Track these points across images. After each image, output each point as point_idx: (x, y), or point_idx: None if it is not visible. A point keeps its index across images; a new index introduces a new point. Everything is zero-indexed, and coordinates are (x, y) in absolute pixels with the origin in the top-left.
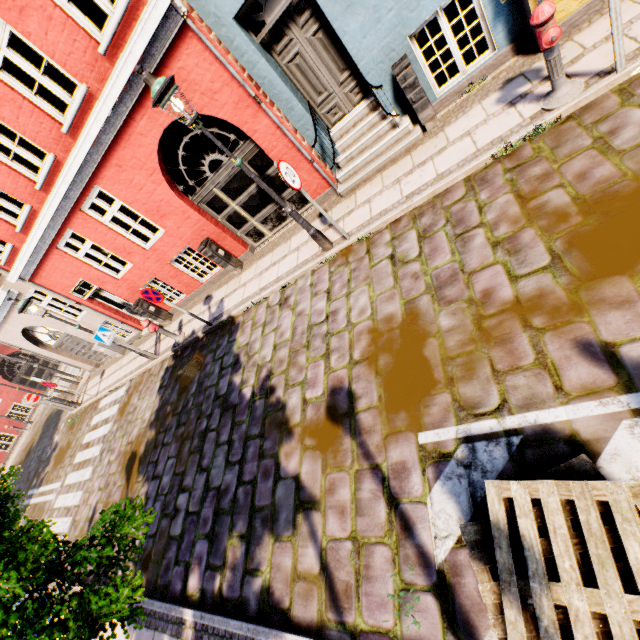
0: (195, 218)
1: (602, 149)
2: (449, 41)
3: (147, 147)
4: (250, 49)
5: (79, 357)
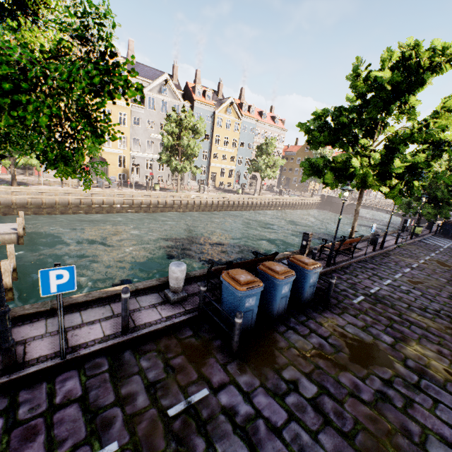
0: None
1: None
2: None
3: None
4: None
5: None
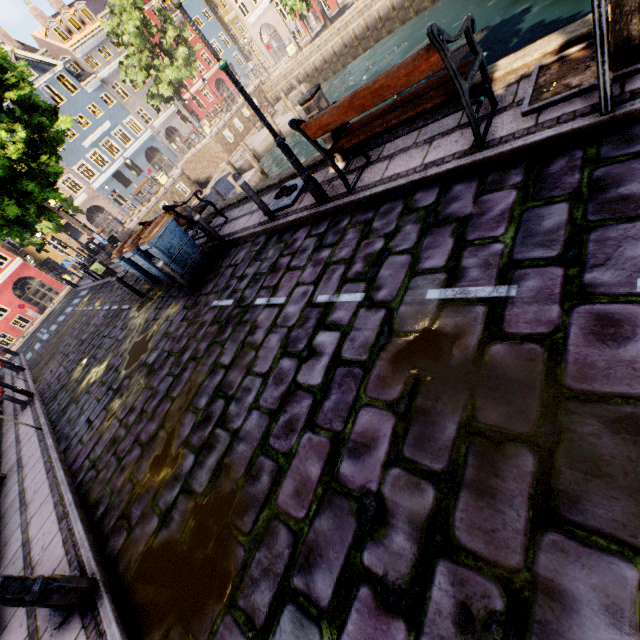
0: None
1: None
2: None
3: None
4: None
5: (271, 56)
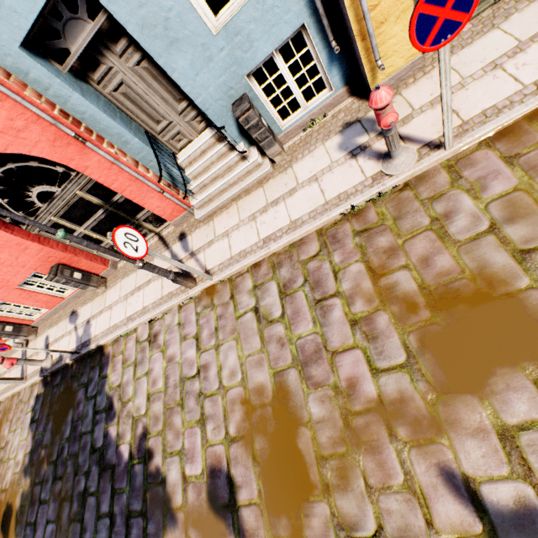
0: (35, 248)
1: (440, 233)
2: (288, 80)
3: None
4: (55, 82)
5: None
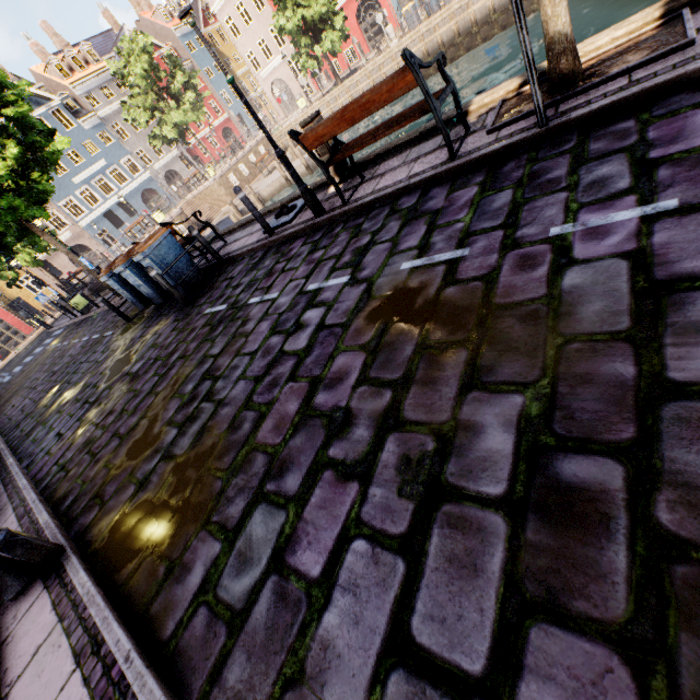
0: (359, 34)
1: None
2: None
3: (356, 4)
4: None
5: (282, 109)
